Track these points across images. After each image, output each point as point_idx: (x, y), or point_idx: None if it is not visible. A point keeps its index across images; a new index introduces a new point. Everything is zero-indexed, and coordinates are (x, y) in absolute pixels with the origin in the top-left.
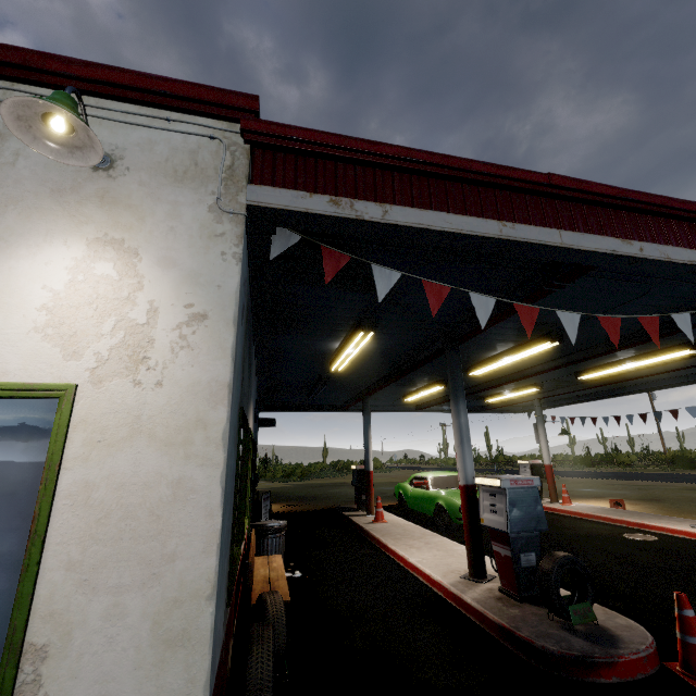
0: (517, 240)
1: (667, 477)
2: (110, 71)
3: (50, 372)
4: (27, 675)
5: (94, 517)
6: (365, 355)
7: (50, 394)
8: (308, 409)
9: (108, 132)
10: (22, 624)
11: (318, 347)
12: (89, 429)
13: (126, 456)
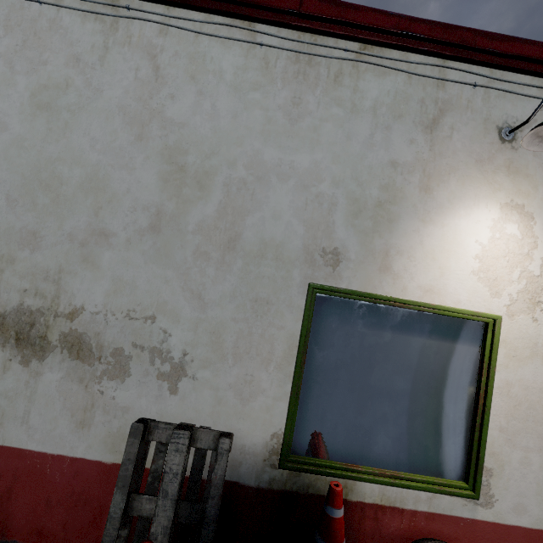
0: None
1: None
2: (521, 44)
3: (483, 304)
4: (483, 481)
5: (512, 403)
6: None
7: (483, 319)
8: None
9: (510, 104)
10: (482, 456)
11: None
12: (507, 347)
13: (529, 369)
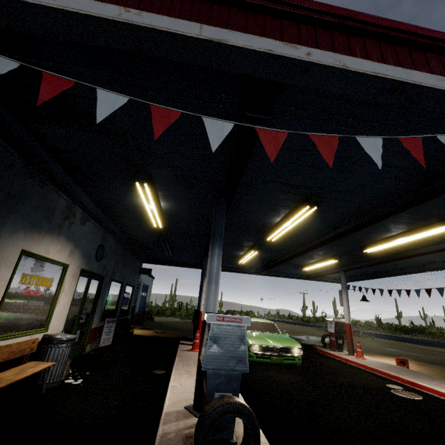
0: (137, 25)
1: None
2: None
3: None
4: None
5: None
6: (174, 214)
7: None
8: (176, 264)
9: None
10: None
11: (131, 203)
12: None
13: None
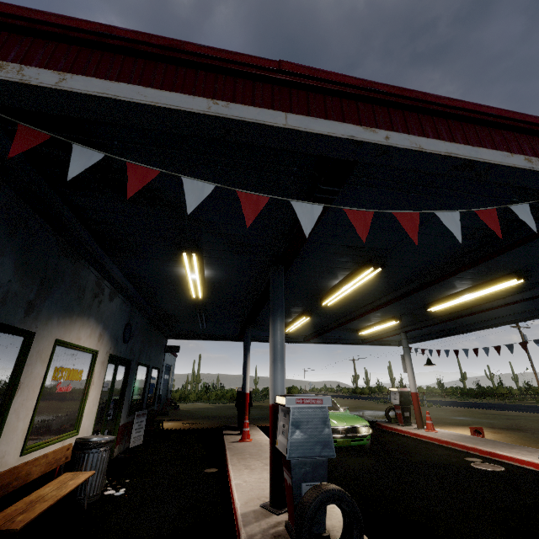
0: (227, 118)
1: (538, 409)
2: None
3: None
4: None
5: None
6: (218, 282)
7: None
8: (209, 338)
9: None
10: None
11: (168, 273)
12: None
13: None
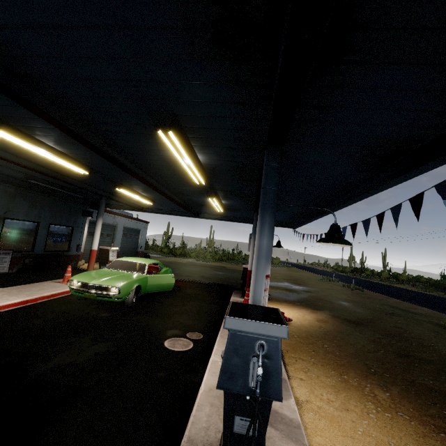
0: None
1: None
2: None
3: None
4: None
5: None
6: None
7: None
8: (117, 207)
9: None
10: None
11: None
12: None
13: None
